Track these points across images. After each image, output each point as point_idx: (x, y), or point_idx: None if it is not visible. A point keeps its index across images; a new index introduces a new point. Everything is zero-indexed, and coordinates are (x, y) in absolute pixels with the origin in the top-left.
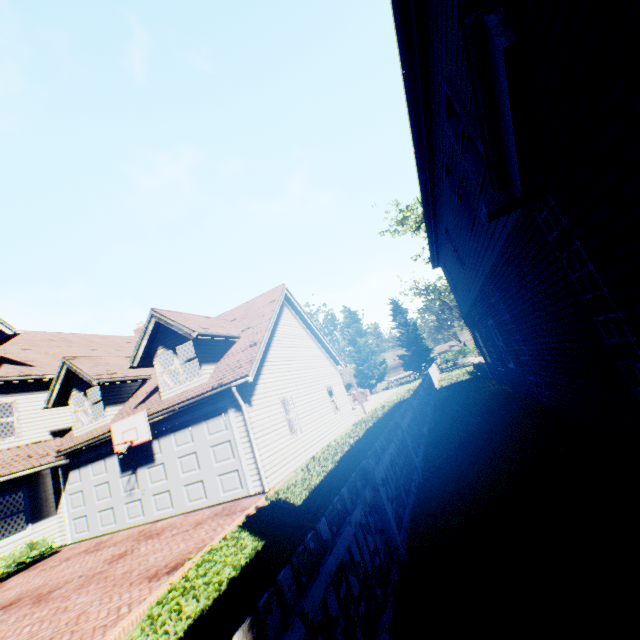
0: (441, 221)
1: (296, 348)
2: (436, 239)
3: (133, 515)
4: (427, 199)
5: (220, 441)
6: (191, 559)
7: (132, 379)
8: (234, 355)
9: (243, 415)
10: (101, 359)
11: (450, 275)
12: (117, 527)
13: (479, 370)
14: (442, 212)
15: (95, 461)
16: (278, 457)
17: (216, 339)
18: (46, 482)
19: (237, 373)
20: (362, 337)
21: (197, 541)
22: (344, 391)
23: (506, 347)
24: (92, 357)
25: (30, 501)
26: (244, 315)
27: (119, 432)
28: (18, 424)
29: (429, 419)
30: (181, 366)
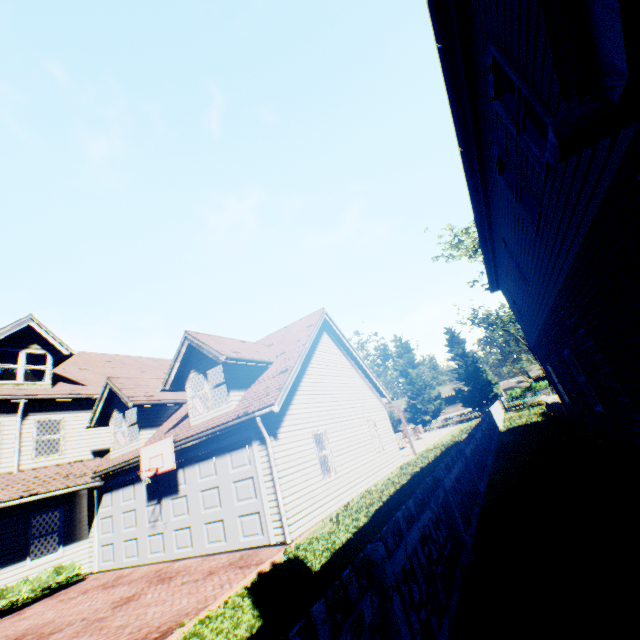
0: (498, 233)
1: (334, 377)
2: (493, 257)
3: (154, 550)
4: (479, 208)
5: (243, 477)
6: (182, 627)
7: (167, 402)
8: (264, 381)
9: (267, 449)
10: (142, 381)
11: (512, 298)
12: (139, 561)
13: (554, 411)
14: (498, 222)
15: (126, 486)
16: (305, 501)
17: (247, 364)
18: (82, 503)
19: (263, 401)
20: (414, 368)
21: (200, 599)
22: (389, 427)
23: (591, 384)
24: (134, 378)
25: (65, 521)
26: (281, 340)
27: (147, 457)
28: (63, 441)
29: (489, 470)
30: (210, 391)
